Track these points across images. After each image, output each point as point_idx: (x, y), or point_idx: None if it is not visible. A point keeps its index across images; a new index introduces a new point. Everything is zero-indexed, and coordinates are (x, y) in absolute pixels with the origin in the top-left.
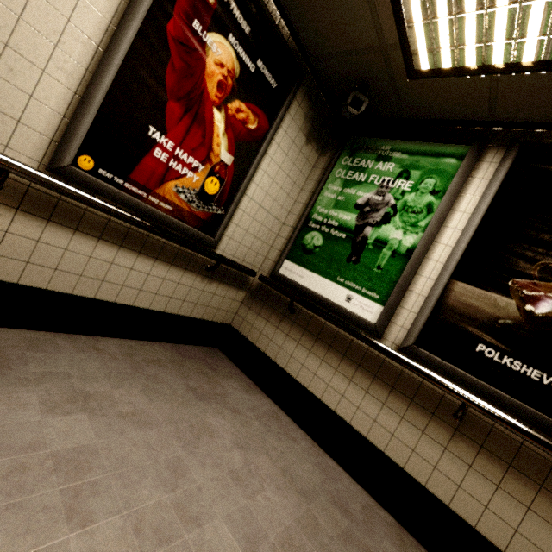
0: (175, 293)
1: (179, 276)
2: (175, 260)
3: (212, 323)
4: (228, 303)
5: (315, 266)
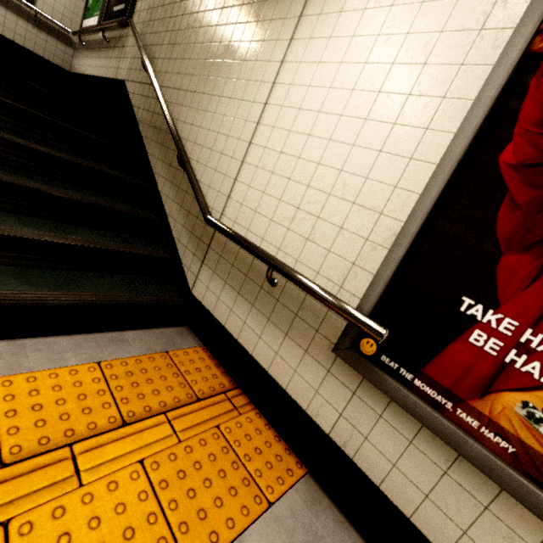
0: (17, 31)
1: (15, 19)
2: (8, 7)
3: (54, 65)
4: (62, 54)
5: (89, 15)
